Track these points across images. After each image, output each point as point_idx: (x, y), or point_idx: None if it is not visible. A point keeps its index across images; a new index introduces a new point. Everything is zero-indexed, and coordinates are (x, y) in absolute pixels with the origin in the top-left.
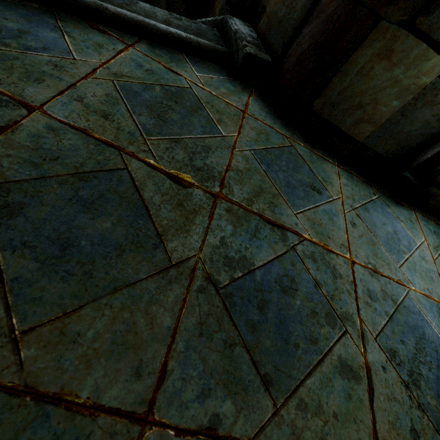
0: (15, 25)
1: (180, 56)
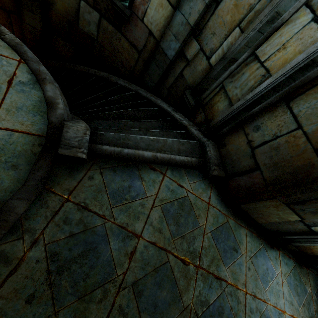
0: (127, 183)
1: (183, 171)
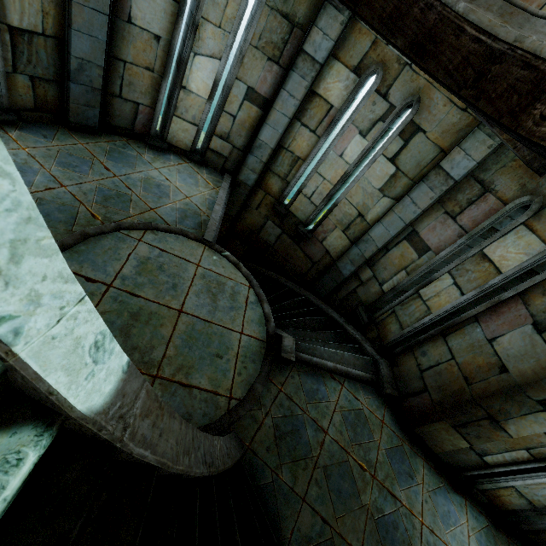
0: (315, 386)
1: (358, 385)
